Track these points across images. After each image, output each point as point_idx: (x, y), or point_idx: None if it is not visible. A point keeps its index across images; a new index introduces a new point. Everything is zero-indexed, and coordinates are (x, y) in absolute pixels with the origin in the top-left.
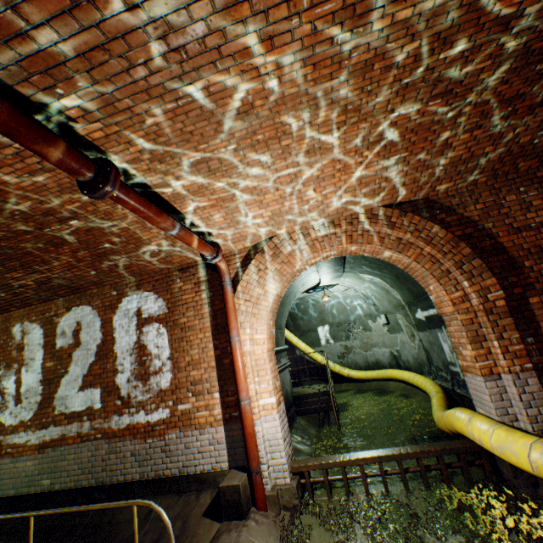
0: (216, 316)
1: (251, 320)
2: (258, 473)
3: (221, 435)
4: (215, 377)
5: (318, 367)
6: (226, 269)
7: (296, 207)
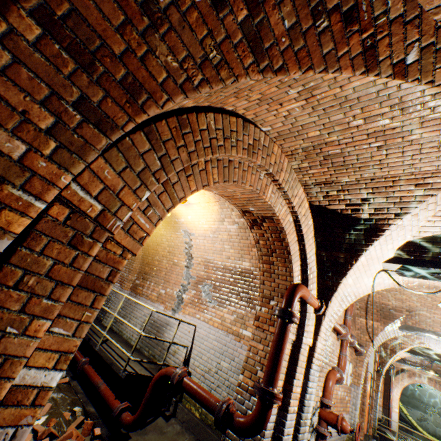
0: (385, 379)
1: (395, 387)
2: (390, 423)
3: (379, 409)
4: (381, 394)
5: (402, 416)
6: (392, 371)
7: (419, 370)
